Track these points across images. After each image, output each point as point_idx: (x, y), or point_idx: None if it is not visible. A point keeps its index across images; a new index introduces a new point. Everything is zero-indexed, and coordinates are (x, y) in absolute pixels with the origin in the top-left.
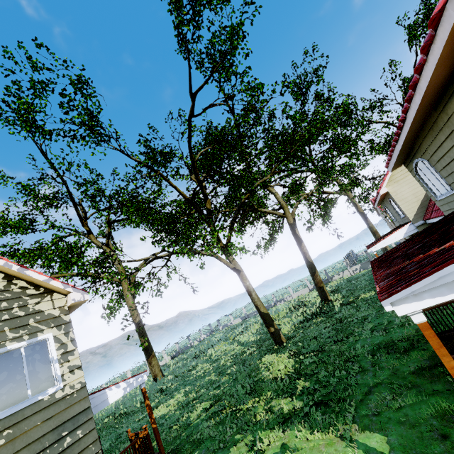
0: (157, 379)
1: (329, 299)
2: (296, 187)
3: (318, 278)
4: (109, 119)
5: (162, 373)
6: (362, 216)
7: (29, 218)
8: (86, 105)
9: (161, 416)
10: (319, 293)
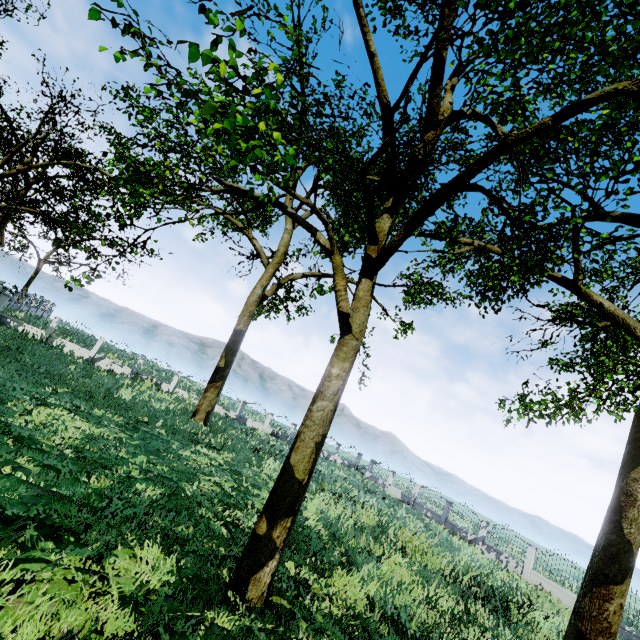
0: (195, 416)
1: None
2: None
3: (605, 607)
4: None
5: (206, 417)
6: None
7: None
8: None
9: (6, 410)
10: None
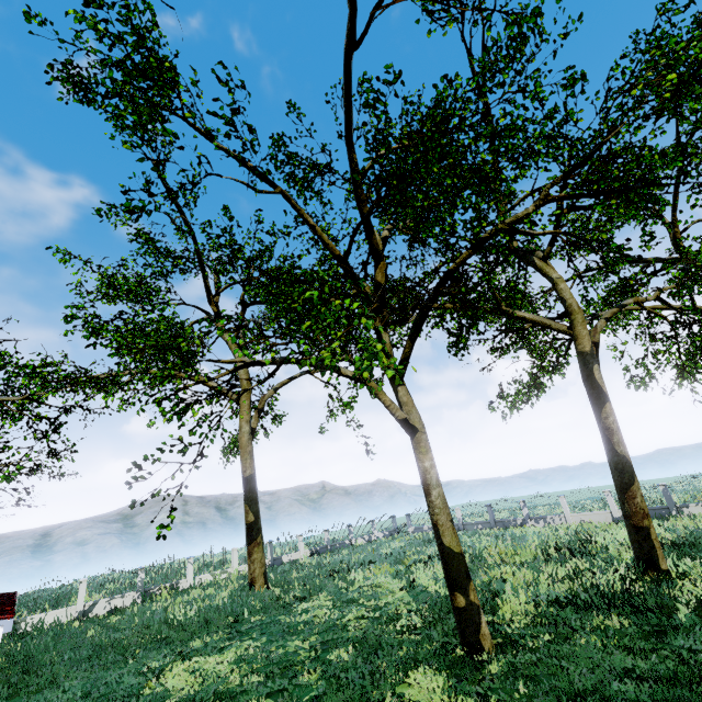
0: (254, 586)
1: (662, 566)
2: (611, 249)
3: (636, 502)
4: (192, 68)
5: (265, 579)
6: None
7: (146, 283)
8: (129, 16)
9: (158, 695)
10: (633, 541)
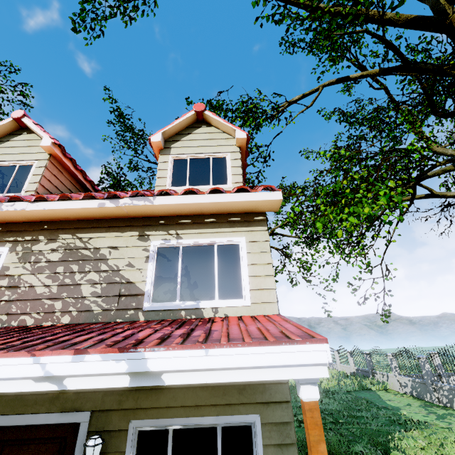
0: None
1: None
2: None
3: None
4: None
5: None
6: None
7: None
8: None
9: None
10: None
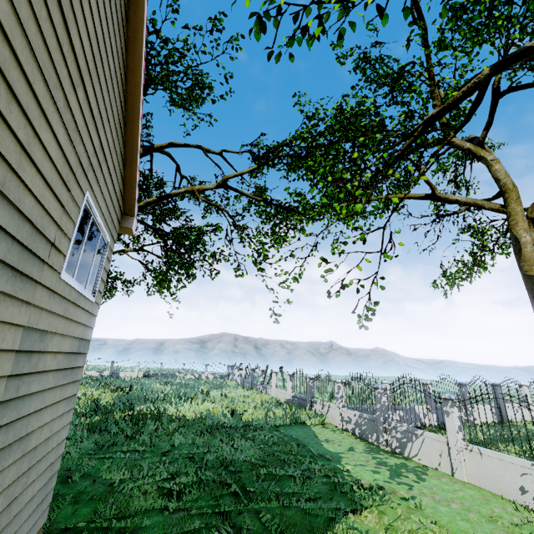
0: None
1: None
2: None
3: None
4: None
5: None
6: (529, 287)
7: None
8: None
9: None
10: None
